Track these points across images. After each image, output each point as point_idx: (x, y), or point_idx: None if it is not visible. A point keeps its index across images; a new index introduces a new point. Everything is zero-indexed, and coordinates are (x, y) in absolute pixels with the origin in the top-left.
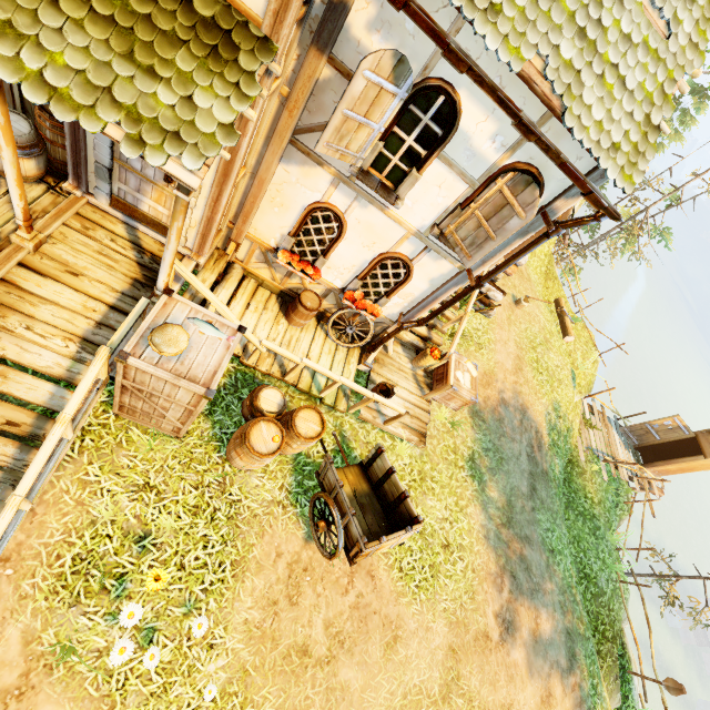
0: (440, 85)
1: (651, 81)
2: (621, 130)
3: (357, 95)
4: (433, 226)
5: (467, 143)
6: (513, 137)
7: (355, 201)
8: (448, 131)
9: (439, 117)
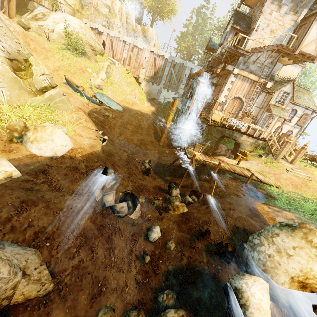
0: (294, 109)
1: (312, 103)
2: (314, 107)
3: (288, 112)
4: (295, 124)
5: (297, 113)
6: (302, 111)
7: (284, 124)
8: (296, 113)
9: (294, 112)
